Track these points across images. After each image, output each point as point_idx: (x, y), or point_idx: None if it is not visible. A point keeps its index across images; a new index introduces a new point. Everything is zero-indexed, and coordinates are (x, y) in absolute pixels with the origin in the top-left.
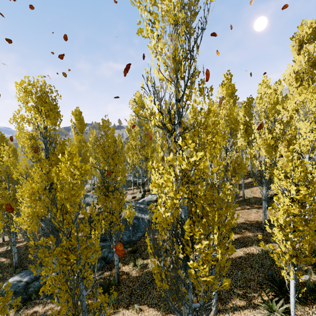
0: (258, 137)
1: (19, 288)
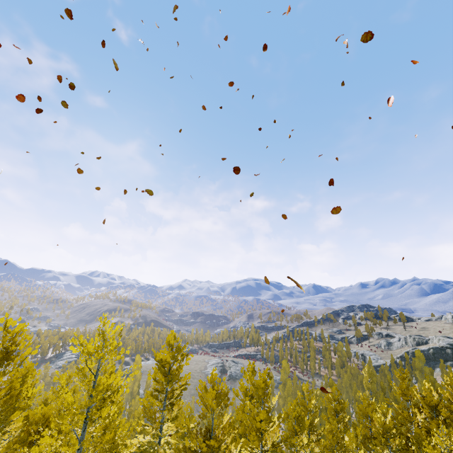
0: None
1: None
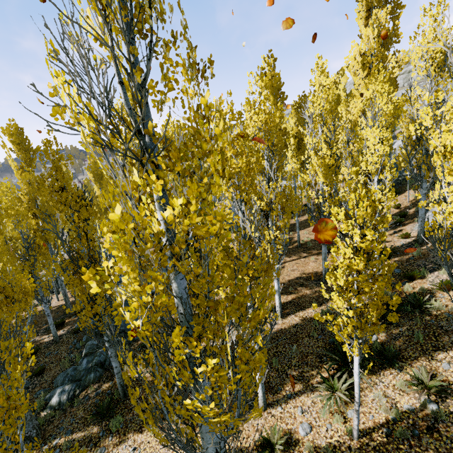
0: (314, 154)
1: None
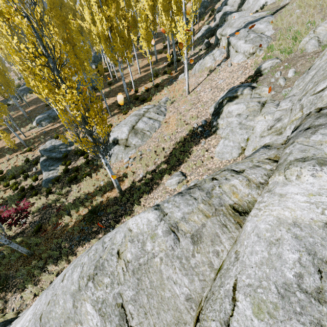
0: None
1: (46, 117)
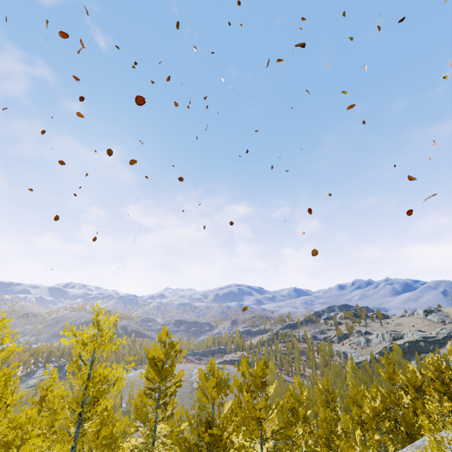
0: None
1: None
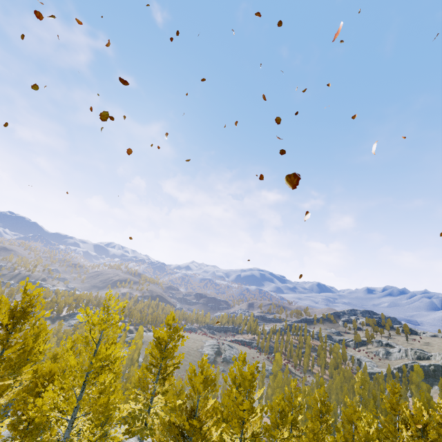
0: None
1: None
